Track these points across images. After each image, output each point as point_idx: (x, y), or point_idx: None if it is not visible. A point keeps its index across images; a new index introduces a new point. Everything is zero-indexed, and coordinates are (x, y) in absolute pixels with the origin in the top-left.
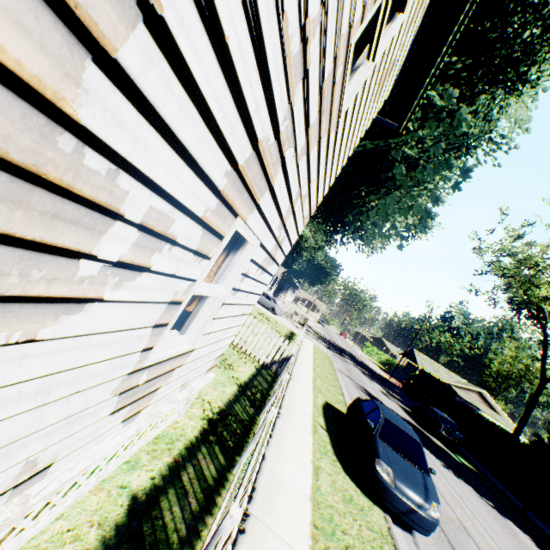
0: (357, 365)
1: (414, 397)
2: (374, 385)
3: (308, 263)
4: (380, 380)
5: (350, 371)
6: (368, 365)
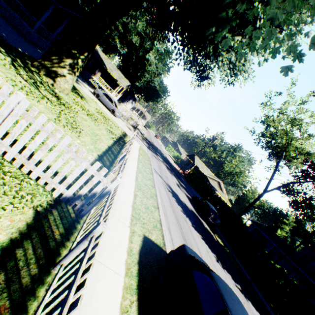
0: (164, 162)
1: (189, 181)
2: (173, 179)
3: (148, 84)
4: (175, 172)
5: (161, 169)
6: (169, 160)
